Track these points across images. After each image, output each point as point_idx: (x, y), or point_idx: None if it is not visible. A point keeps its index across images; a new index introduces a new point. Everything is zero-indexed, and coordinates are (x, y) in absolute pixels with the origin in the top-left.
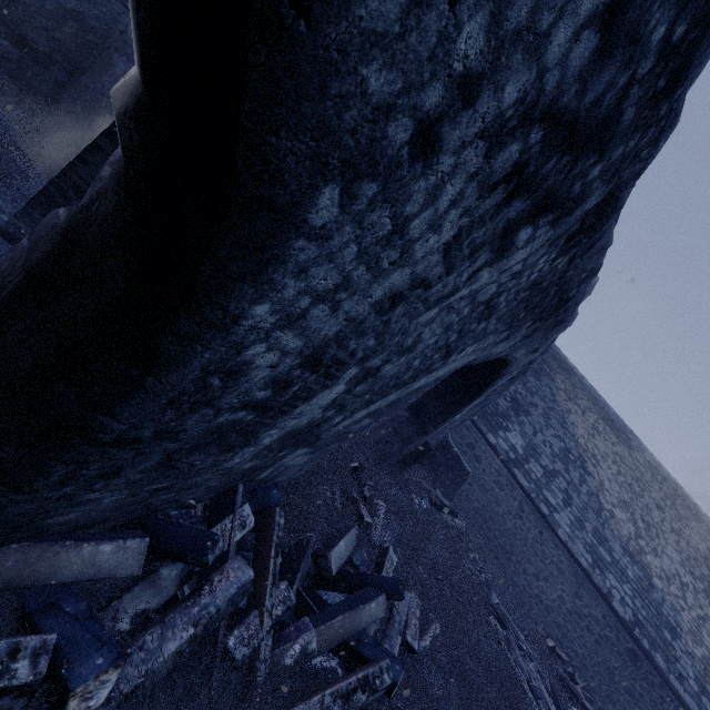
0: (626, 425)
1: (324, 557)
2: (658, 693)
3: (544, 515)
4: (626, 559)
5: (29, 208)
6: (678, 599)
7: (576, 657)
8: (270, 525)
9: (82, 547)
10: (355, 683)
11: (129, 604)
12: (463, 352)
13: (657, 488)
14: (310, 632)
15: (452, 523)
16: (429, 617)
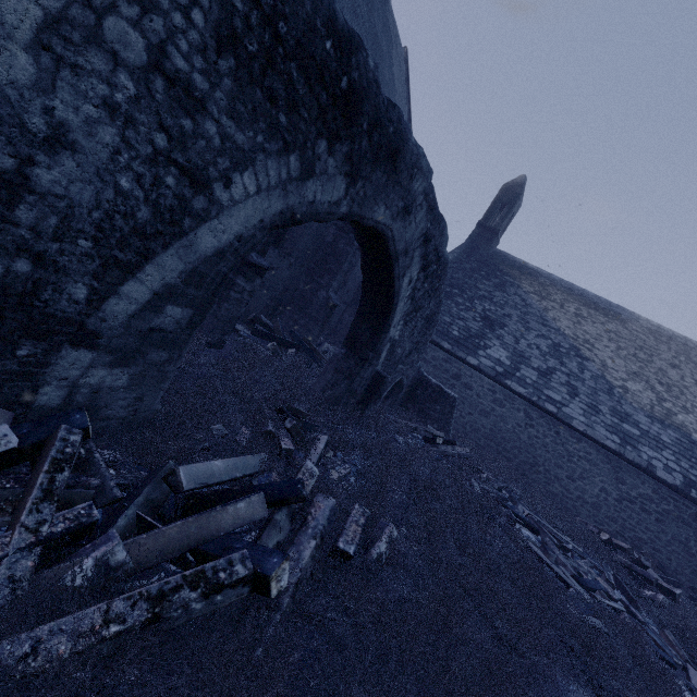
0: (610, 302)
1: (173, 474)
2: None
3: (552, 414)
4: (656, 427)
5: None
6: None
7: (643, 544)
8: (51, 443)
9: None
10: (178, 582)
11: None
12: (234, 185)
13: (665, 349)
14: (111, 543)
15: (451, 451)
16: (382, 522)
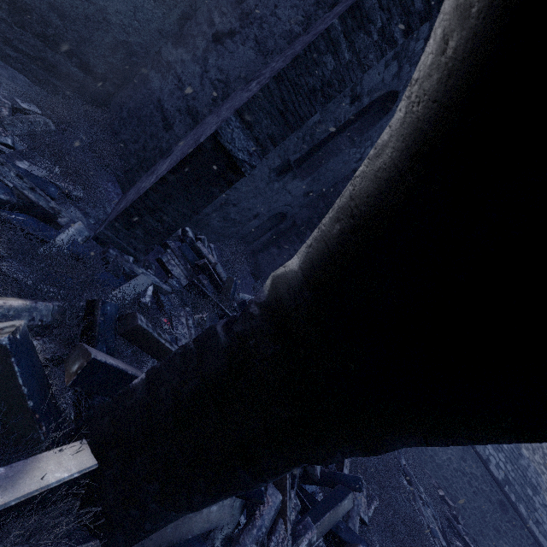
0: None
1: (312, 466)
2: (518, 532)
3: None
4: None
5: (115, 222)
6: (540, 465)
7: (458, 501)
8: None
9: (202, 510)
10: None
11: (218, 532)
12: None
13: None
14: (312, 530)
15: None
16: (372, 494)
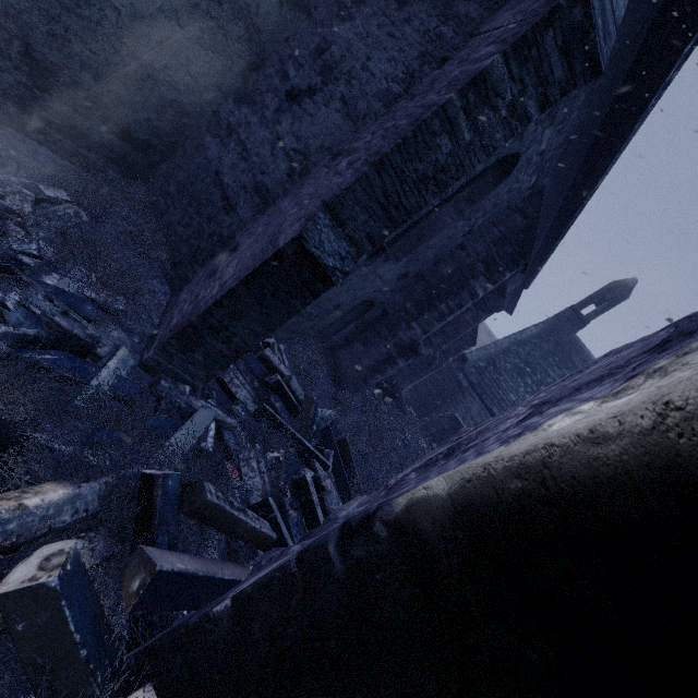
0: None
1: None
2: None
3: None
4: None
5: (168, 345)
6: None
7: None
8: None
9: None
10: None
11: None
12: None
13: None
14: None
15: None
16: None
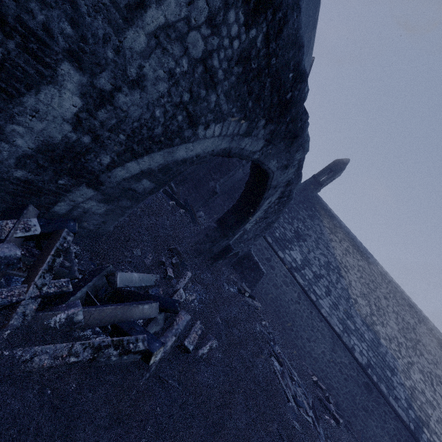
0: (366, 249)
1: (113, 275)
2: (382, 409)
3: (313, 301)
4: (364, 328)
5: None
6: (396, 352)
7: (333, 389)
8: (57, 238)
9: None
10: (109, 343)
11: None
12: (209, 129)
13: (385, 287)
14: (77, 308)
15: (251, 302)
16: (209, 336)
